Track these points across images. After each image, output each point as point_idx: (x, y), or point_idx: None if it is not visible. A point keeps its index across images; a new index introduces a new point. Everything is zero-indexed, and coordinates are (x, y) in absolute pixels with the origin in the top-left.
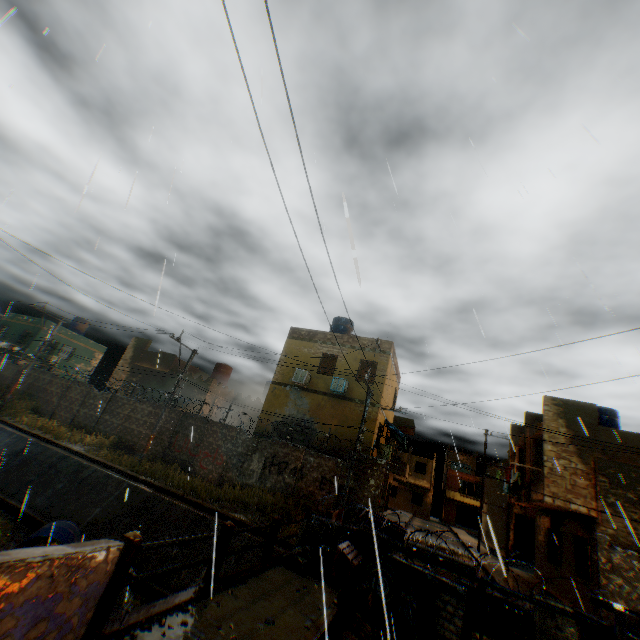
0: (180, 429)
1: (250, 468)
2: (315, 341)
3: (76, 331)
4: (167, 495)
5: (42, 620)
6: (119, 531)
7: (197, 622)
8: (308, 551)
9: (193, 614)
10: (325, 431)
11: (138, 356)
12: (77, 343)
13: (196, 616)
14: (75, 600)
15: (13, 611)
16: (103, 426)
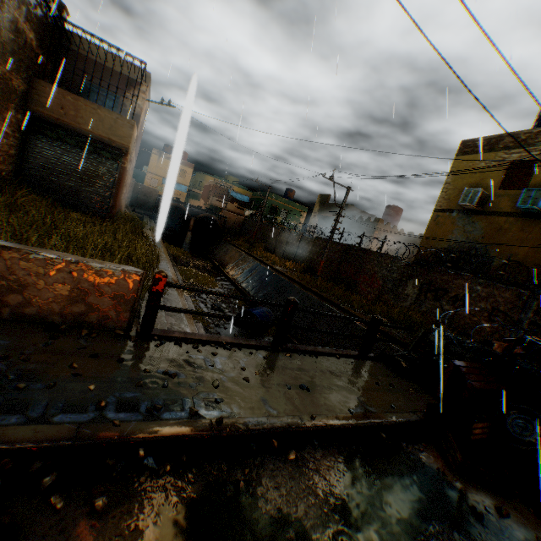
0: (345, 258)
1: (404, 292)
2: (497, 149)
3: (287, 198)
4: (328, 303)
5: (79, 303)
6: (295, 320)
7: (226, 359)
8: (414, 359)
9: (230, 354)
10: (505, 260)
11: (322, 209)
12: (288, 207)
13: (231, 356)
14: (105, 300)
15: (48, 287)
16: (298, 258)
